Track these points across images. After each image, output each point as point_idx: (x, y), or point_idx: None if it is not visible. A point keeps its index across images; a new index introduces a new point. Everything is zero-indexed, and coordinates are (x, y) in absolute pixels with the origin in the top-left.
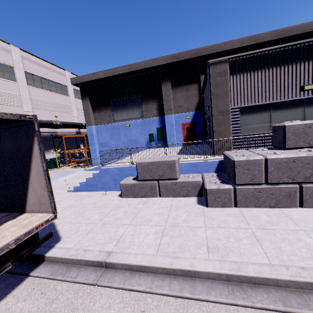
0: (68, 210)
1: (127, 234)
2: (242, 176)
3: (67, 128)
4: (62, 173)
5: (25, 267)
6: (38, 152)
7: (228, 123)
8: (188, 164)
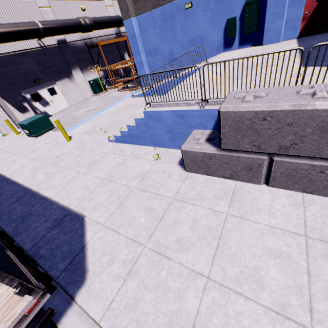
0: (105, 187)
1: (207, 325)
2: None
3: (103, 29)
4: (108, 101)
5: None
6: None
7: None
8: None
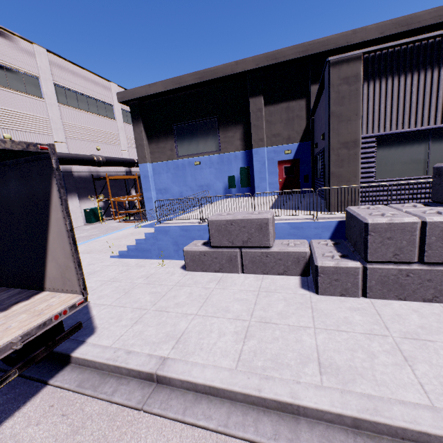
0: (109, 285)
1: (192, 330)
2: (380, 249)
3: (113, 167)
4: (105, 229)
5: (44, 370)
6: (58, 203)
7: (355, 161)
8: (287, 224)
